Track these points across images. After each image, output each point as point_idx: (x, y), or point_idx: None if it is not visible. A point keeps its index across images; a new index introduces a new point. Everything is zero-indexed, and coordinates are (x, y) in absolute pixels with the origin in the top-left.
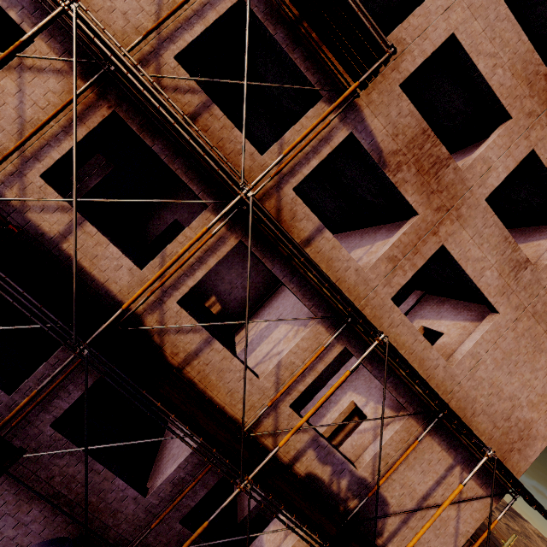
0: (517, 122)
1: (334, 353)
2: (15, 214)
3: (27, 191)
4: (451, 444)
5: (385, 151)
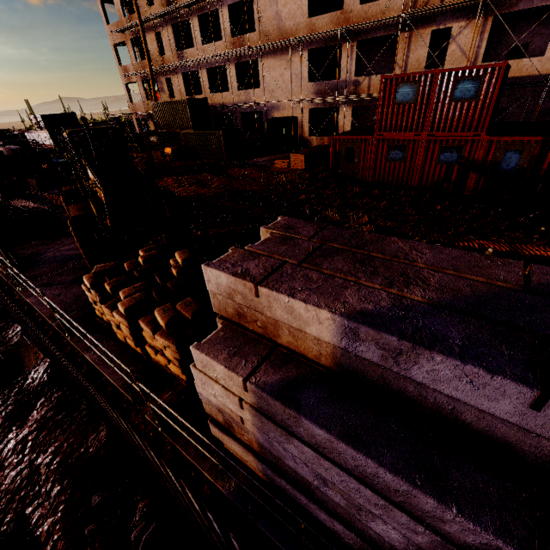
0: None
1: None
2: None
3: None
4: None
5: None
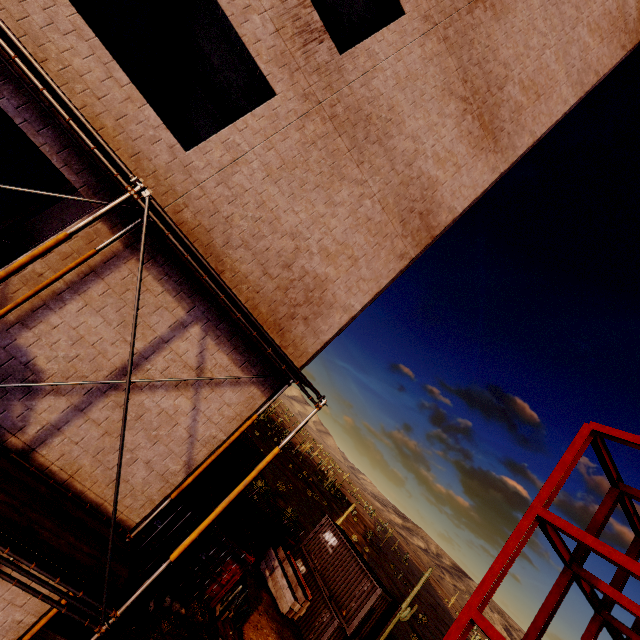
0: None
1: None
2: None
3: None
4: (184, 286)
5: None
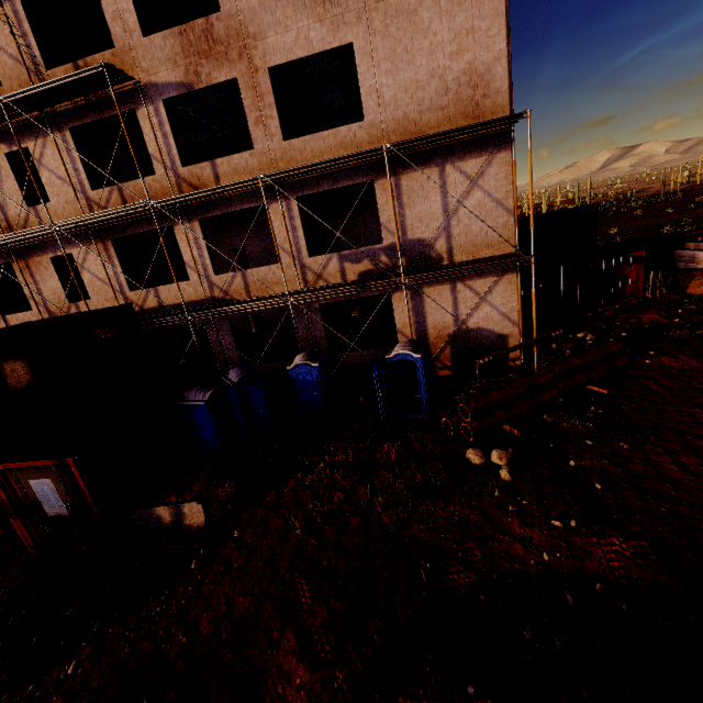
0: None
1: (295, 207)
2: (143, 313)
3: (135, 301)
4: (424, 161)
5: (183, 80)
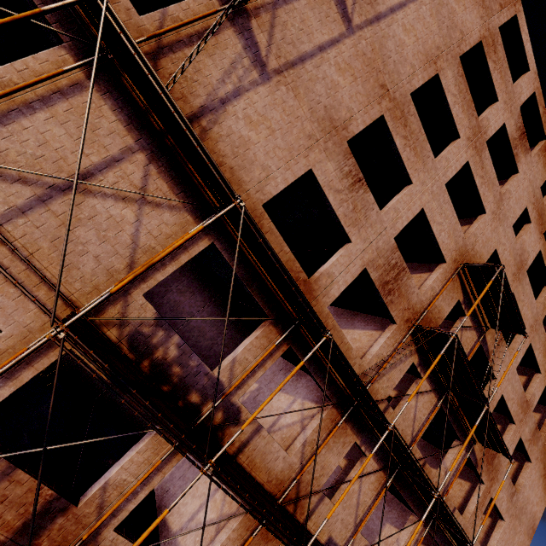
0: (517, 426)
1: None
2: None
3: (354, 543)
4: None
5: (478, 459)
